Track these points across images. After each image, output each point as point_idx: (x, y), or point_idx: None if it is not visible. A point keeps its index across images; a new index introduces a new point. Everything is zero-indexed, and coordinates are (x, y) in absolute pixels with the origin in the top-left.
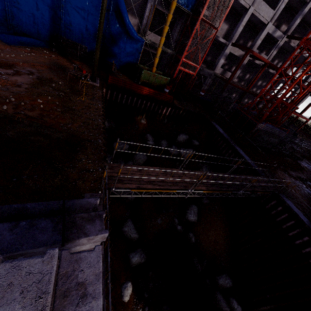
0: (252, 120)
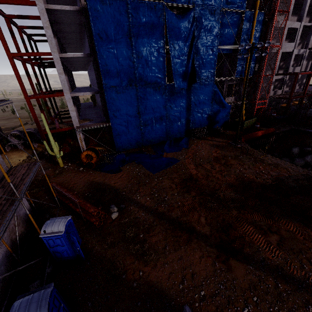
0: None
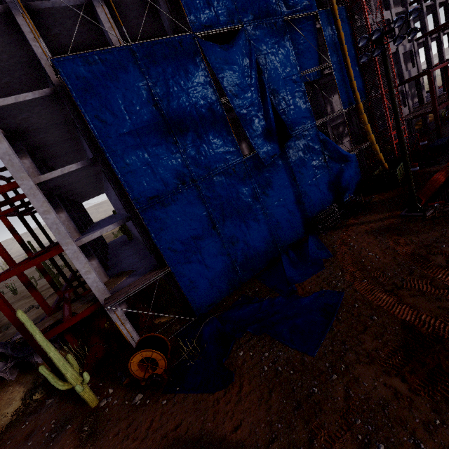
0: None
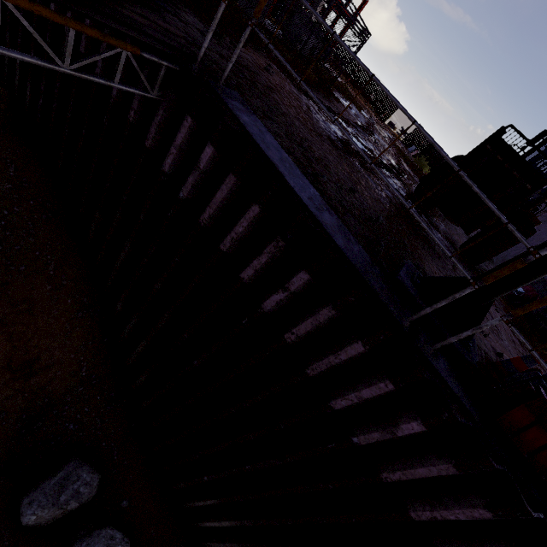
0: None
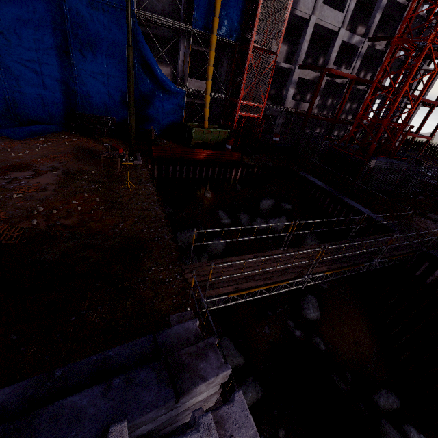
0: (356, 158)
